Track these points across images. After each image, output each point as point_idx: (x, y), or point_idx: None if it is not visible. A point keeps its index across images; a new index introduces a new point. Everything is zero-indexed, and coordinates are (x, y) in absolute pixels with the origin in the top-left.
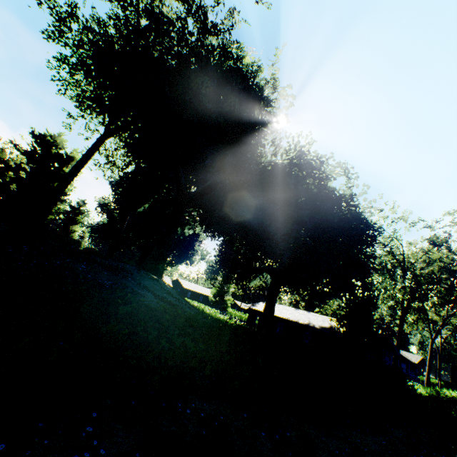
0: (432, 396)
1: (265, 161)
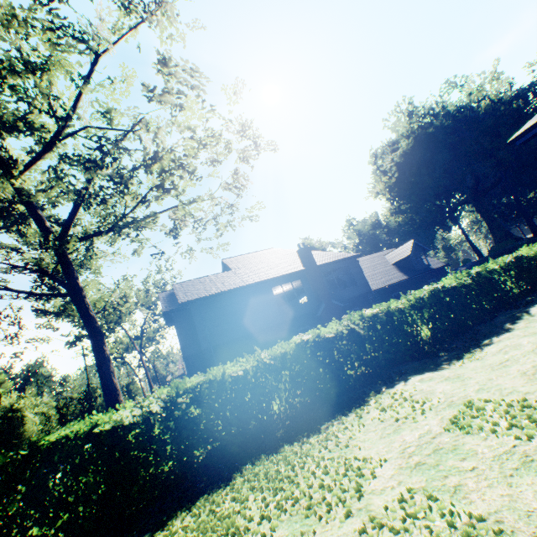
0: None
1: None
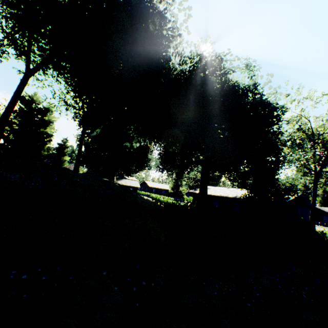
0: None
1: (176, 72)
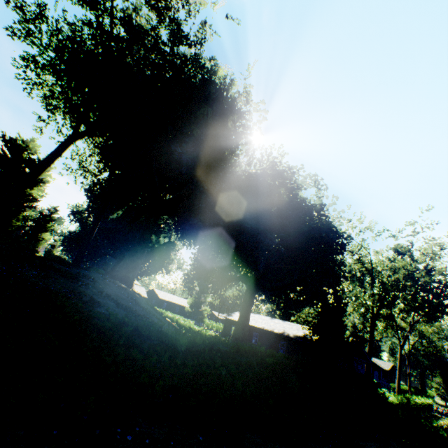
0: (403, 404)
1: (240, 170)
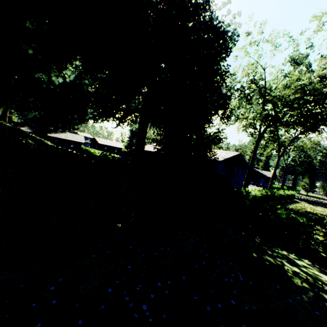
0: (268, 196)
1: None
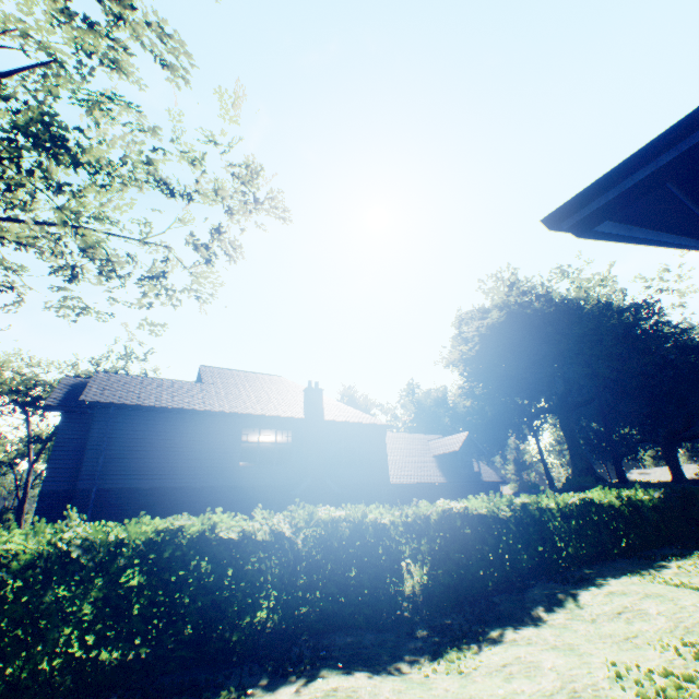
0: None
1: None
